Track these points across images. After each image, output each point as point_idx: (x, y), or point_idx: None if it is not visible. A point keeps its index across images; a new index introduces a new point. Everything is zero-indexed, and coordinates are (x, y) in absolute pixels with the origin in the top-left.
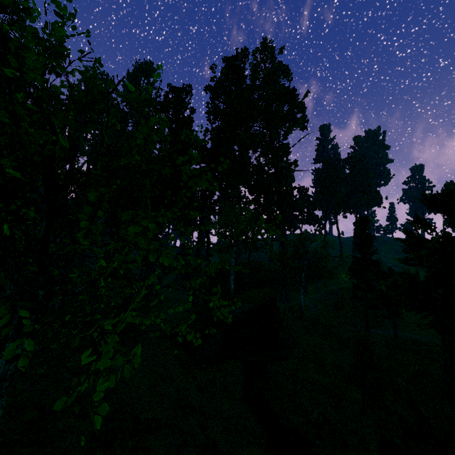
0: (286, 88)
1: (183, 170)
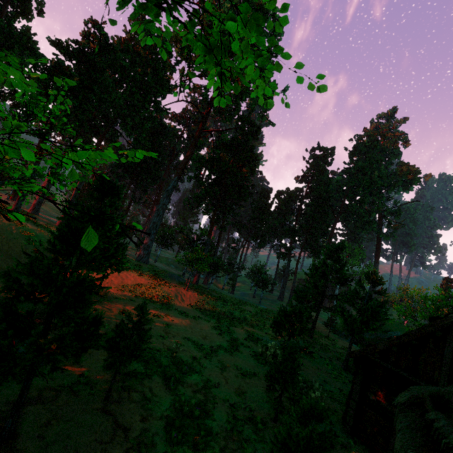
0: (411, 166)
1: (328, 218)
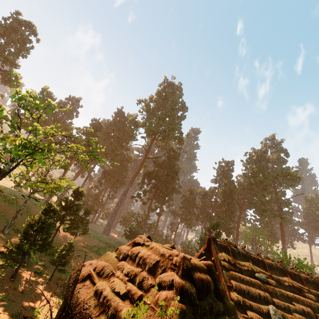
0: (289, 170)
1: (232, 207)
